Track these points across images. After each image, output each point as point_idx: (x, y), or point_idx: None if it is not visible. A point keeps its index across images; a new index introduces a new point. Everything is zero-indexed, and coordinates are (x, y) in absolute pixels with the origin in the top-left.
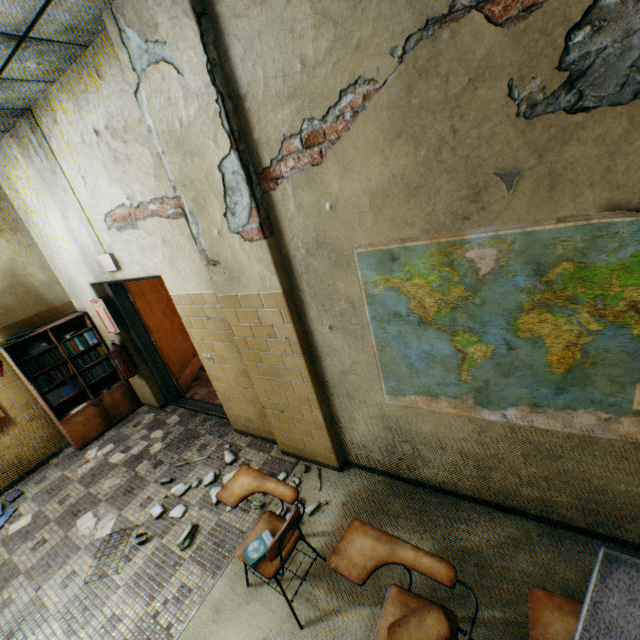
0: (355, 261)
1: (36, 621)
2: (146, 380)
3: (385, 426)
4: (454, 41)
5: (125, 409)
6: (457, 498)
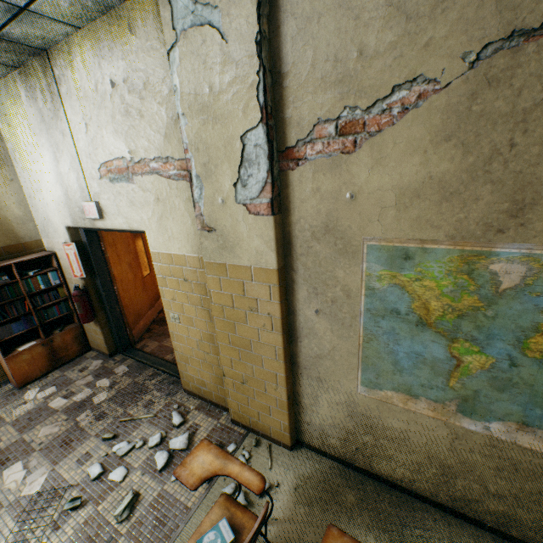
0: (363, 252)
1: None
2: (101, 327)
3: (350, 414)
4: (539, 56)
5: (73, 352)
6: (410, 496)
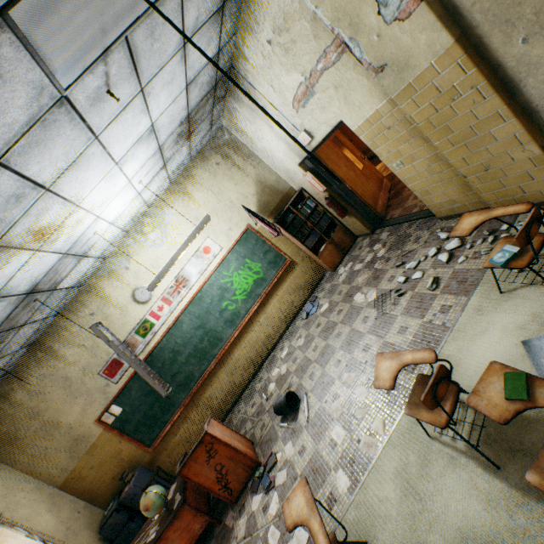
0: None
1: (358, 337)
2: (354, 217)
3: None
4: None
5: (348, 243)
6: None
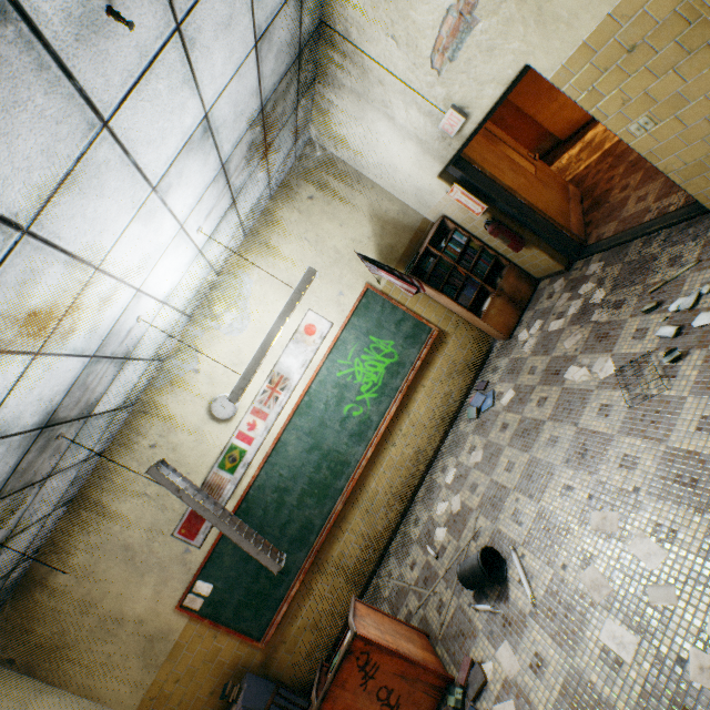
0: None
1: (599, 442)
2: (535, 247)
3: None
4: None
5: (525, 291)
6: None
